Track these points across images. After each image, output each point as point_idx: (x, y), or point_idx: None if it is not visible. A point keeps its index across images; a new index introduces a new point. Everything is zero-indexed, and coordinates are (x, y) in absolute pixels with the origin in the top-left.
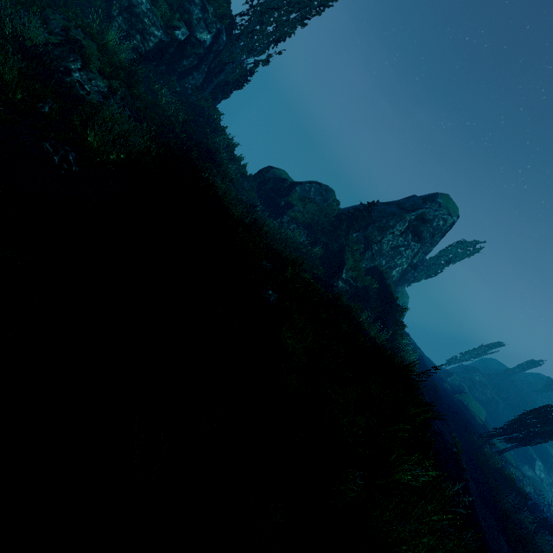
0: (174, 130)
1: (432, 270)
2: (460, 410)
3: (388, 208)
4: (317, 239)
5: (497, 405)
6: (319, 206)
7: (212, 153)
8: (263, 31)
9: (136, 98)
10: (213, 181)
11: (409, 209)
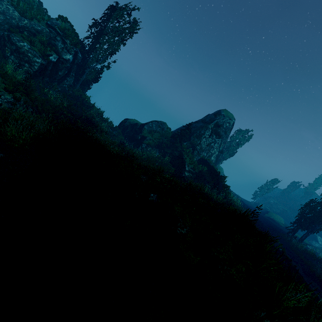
0: (63, 113)
1: (230, 151)
2: (271, 223)
3: (198, 124)
4: (165, 152)
5: (287, 213)
6: (160, 133)
7: (90, 120)
8: (101, 47)
9: (33, 100)
10: (96, 136)
11: (209, 122)
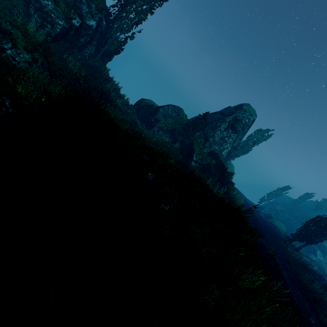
0: (79, 82)
1: (245, 149)
2: (271, 228)
3: (215, 115)
4: (176, 139)
5: (291, 222)
6: (175, 119)
7: (105, 93)
8: (127, 17)
9: (51, 63)
10: (107, 109)
11: (227, 115)
